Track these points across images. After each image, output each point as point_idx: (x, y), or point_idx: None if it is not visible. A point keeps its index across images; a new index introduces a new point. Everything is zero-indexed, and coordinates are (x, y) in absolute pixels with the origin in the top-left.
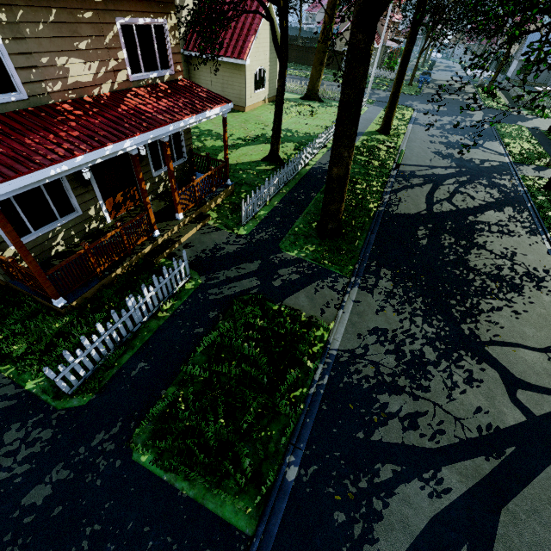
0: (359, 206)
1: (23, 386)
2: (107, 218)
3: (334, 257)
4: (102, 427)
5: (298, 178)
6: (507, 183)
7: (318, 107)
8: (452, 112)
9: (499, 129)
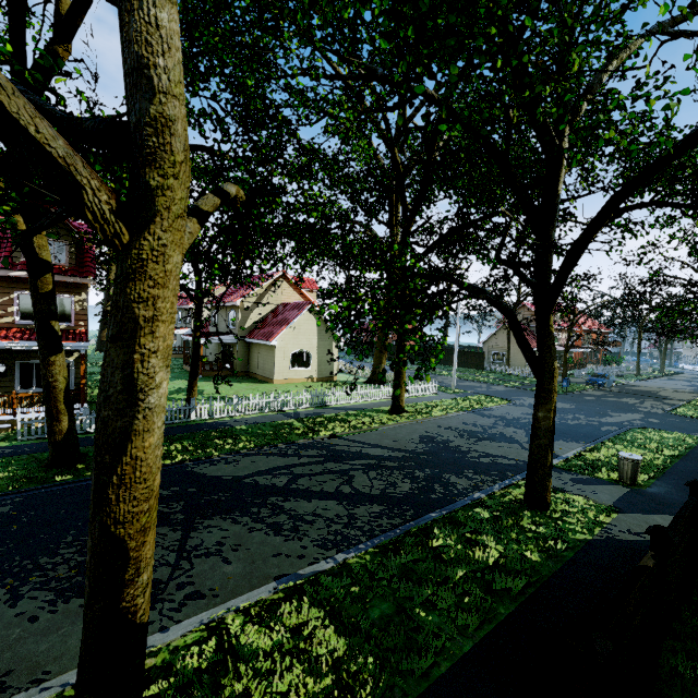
0: (168, 454)
1: None
2: None
3: (1, 480)
4: None
5: (175, 425)
6: (463, 483)
7: (365, 388)
8: (576, 410)
9: (628, 433)
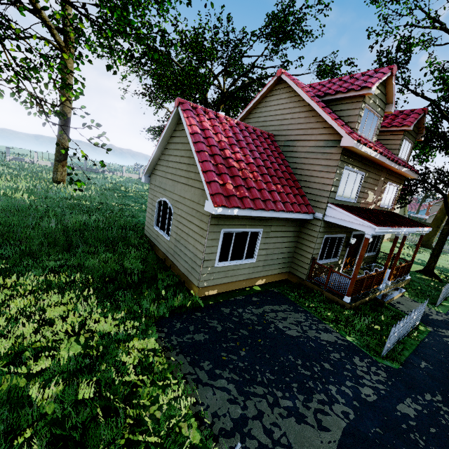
0: None
1: (344, 337)
2: (341, 268)
3: None
4: (425, 390)
5: None
6: None
7: None
8: None
9: None
